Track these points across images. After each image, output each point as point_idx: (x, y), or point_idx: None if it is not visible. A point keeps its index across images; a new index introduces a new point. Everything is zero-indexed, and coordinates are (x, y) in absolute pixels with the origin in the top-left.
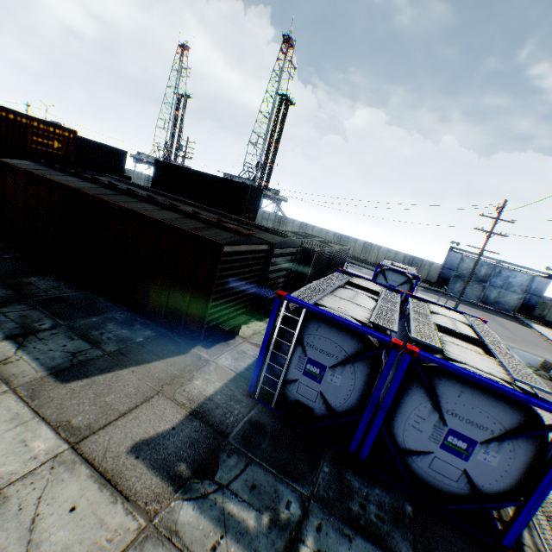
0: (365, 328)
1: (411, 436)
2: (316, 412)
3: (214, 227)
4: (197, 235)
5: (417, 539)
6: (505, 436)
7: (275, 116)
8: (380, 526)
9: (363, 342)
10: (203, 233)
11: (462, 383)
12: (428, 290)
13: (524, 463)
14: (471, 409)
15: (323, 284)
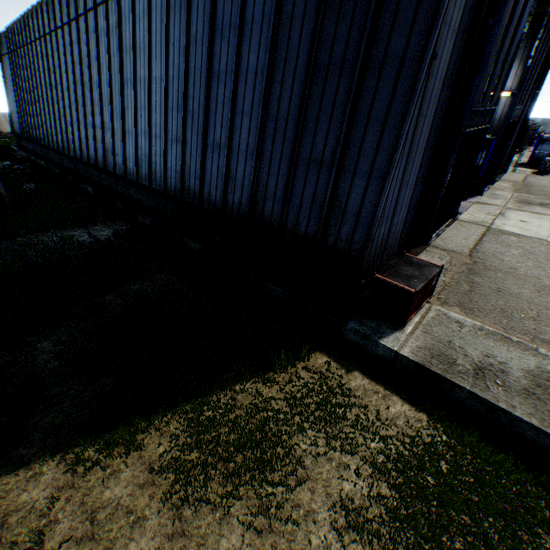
0: None
1: None
2: None
3: None
4: None
5: None
6: None
7: None
8: None
9: None
10: None
11: None
12: None
13: None
14: None
15: None
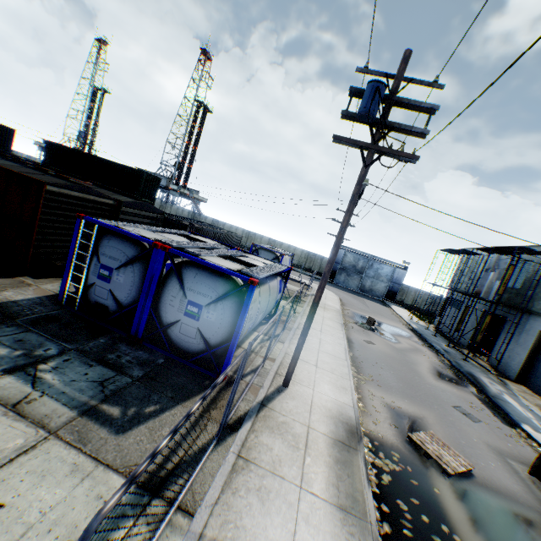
0: (139, 236)
1: (169, 312)
2: (110, 309)
3: (52, 176)
4: (24, 175)
5: (152, 371)
6: (218, 299)
7: (193, 120)
8: (126, 364)
9: (141, 249)
10: (32, 175)
11: (198, 268)
12: (318, 279)
13: (231, 317)
14: (201, 284)
15: (149, 227)
